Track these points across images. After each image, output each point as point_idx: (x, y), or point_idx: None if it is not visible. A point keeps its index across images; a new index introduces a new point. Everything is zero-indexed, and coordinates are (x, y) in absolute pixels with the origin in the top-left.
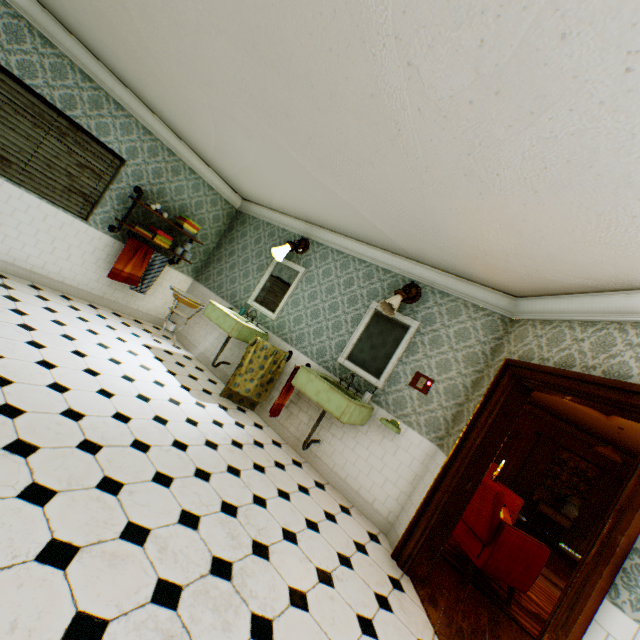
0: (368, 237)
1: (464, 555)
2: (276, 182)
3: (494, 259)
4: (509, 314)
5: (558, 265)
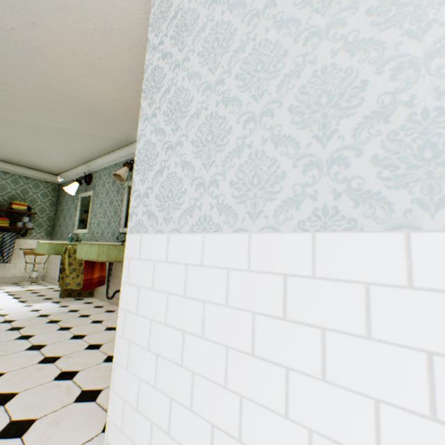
0: (104, 146)
1: None
2: (34, 145)
3: (129, 102)
4: None
5: (135, 74)
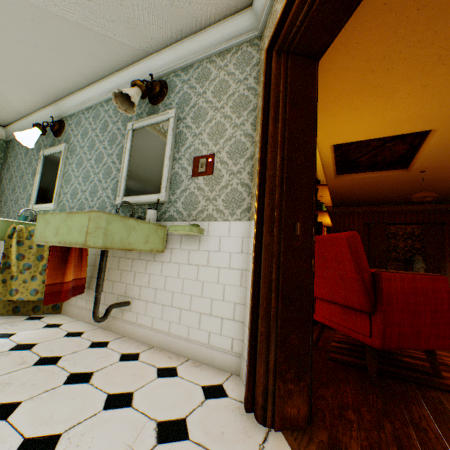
0: (91, 62)
1: (358, 344)
2: None
3: None
4: (255, 31)
5: None
